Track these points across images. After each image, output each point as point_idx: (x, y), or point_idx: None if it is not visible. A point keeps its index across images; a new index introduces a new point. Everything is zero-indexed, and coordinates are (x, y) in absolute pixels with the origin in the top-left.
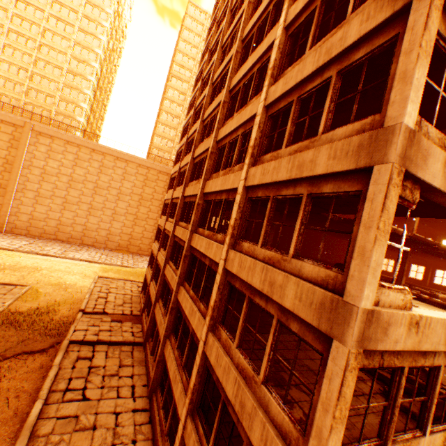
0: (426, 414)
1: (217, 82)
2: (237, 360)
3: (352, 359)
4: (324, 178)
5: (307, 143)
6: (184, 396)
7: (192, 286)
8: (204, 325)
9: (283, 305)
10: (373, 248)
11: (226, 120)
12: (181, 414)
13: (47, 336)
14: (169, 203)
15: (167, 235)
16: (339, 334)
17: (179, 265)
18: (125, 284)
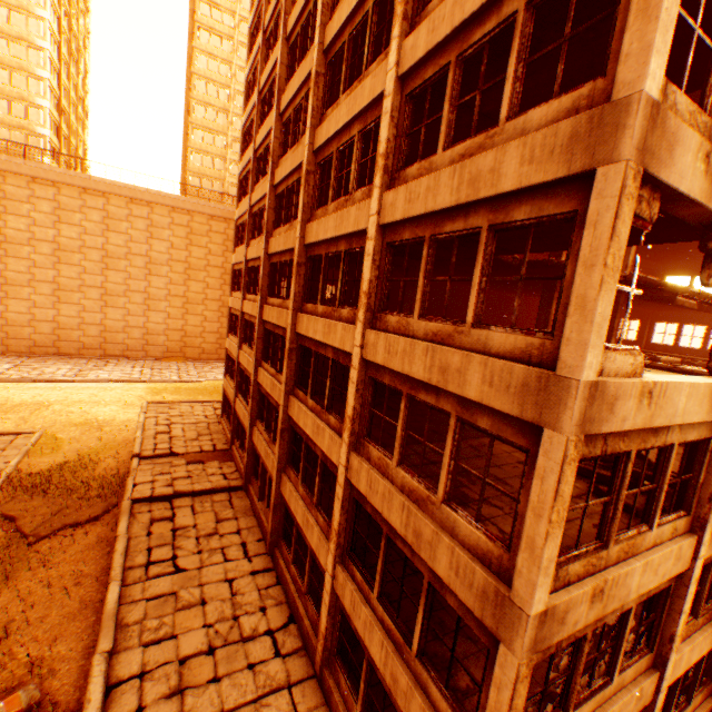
0: (654, 505)
1: (295, 35)
2: (402, 481)
3: (571, 449)
4: (515, 198)
5: (482, 140)
6: (325, 541)
7: (310, 394)
8: (342, 445)
9: (465, 396)
10: (599, 296)
11: (325, 110)
12: (325, 564)
13: (95, 500)
14: (243, 270)
15: (250, 322)
16: (553, 421)
17: (281, 366)
18: (193, 409)
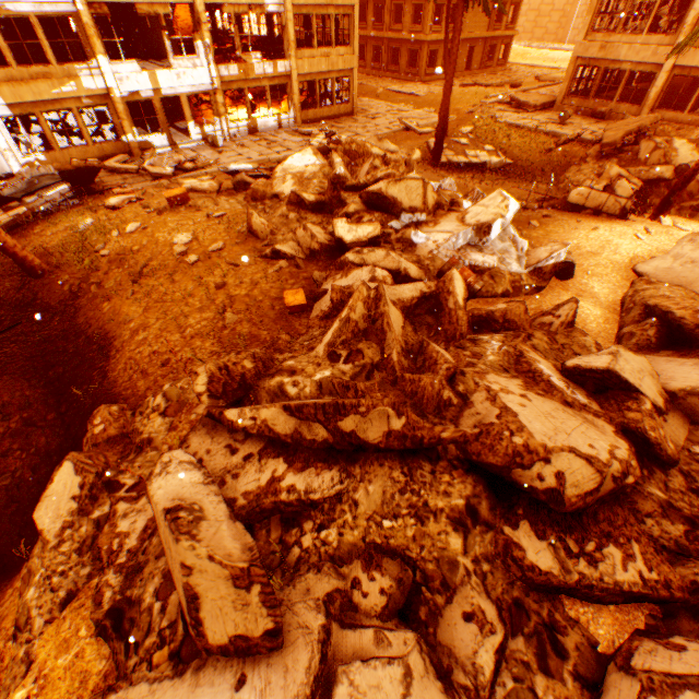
0: None
1: None
2: None
3: None
4: None
5: None
6: None
7: None
8: None
9: None
10: None
11: None
12: None
13: None
14: None
15: None
16: None
17: None
18: None
